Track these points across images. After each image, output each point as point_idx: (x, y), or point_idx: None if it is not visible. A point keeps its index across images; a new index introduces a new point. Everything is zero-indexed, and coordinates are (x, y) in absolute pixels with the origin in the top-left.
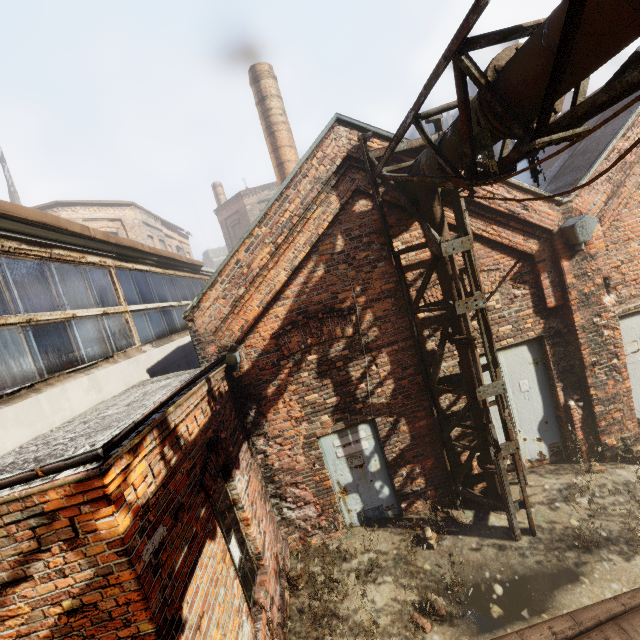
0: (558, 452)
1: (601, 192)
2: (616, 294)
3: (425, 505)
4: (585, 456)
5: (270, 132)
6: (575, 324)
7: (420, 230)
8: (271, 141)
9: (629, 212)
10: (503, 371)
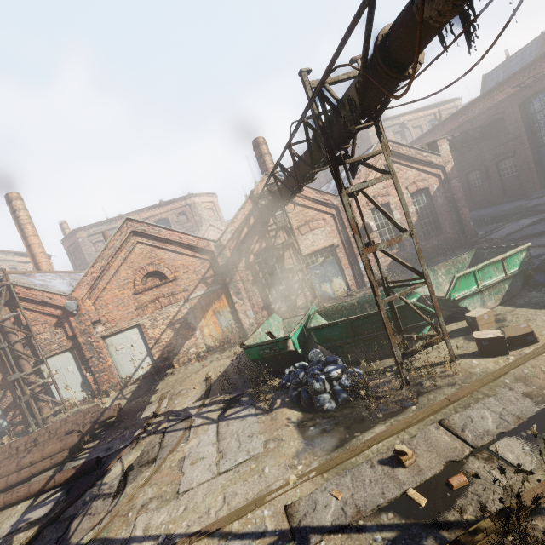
0: (92, 395)
1: (85, 289)
2: (105, 326)
3: (23, 427)
4: (97, 396)
5: (21, 229)
6: (80, 342)
7: (9, 310)
8: (22, 233)
9: (106, 293)
10: (59, 364)
